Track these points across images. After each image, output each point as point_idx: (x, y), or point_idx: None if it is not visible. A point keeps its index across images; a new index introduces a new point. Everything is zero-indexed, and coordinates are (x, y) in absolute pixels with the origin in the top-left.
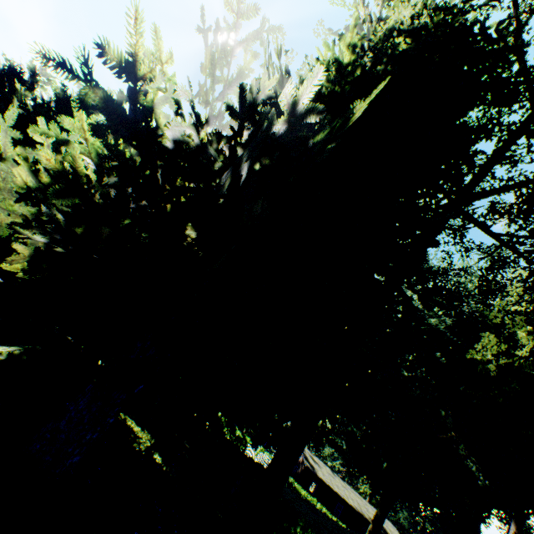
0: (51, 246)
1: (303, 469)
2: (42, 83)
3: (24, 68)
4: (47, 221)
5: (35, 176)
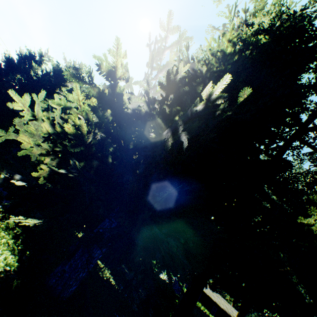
0: (59, 164)
1: None
2: (46, 61)
3: (36, 53)
4: (58, 151)
5: (52, 127)
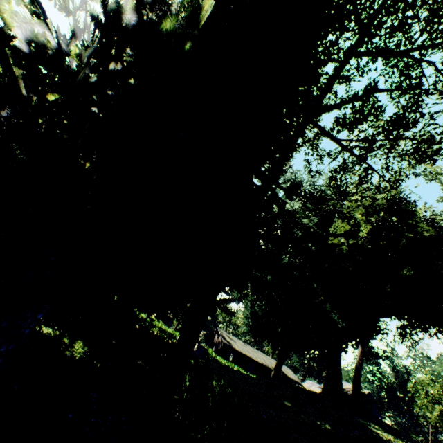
0: None
1: (222, 346)
2: None
3: None
4: None
5: None
